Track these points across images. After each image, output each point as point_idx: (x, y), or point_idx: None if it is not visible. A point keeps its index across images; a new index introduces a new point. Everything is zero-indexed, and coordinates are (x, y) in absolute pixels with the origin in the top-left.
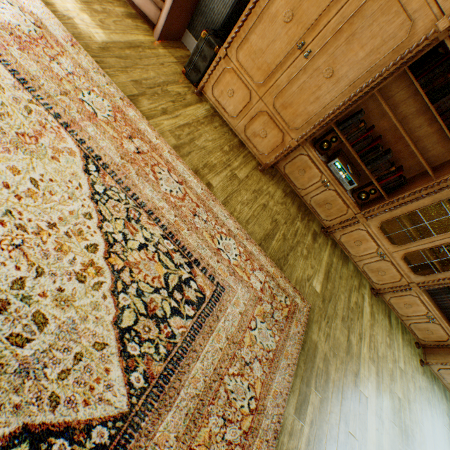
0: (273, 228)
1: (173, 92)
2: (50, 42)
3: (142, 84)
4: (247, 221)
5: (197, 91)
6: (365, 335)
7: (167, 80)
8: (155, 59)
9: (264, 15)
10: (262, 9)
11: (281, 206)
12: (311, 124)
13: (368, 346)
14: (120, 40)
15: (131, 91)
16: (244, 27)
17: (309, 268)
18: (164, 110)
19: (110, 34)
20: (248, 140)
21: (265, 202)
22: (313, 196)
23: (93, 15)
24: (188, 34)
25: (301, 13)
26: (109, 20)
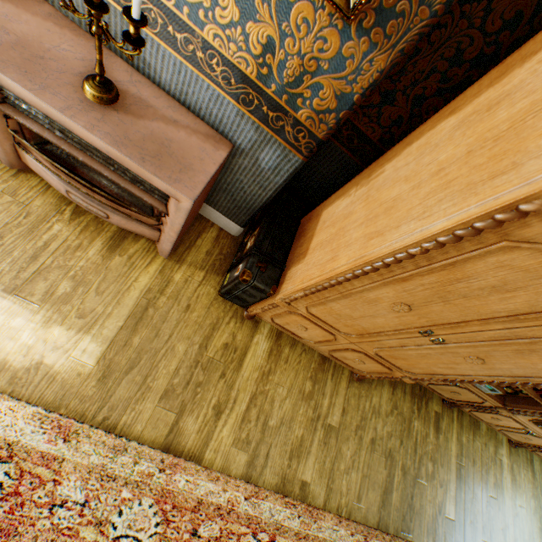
0: (389, 470)
1: (217, 352)
2: (35, 468)
3: (174, 387)
4: (359, 495)
5: (248, 315)
6: (508, 525)
7: (203, 335)
8: (175, 307)
9: (352, 293)
10: (349, 292)
11: (391, 416)
12: (438, 377)
13: (513, 537)
14: (118, 324)
15: (166, 421)
16: (316, 293)
17: (437, 491)
18: (216, 407)
19: (101, 329)
20: (336, 359)
21: (372, 433)
22: (432, 384)
23: (64, 315)
24: (206, 206)
25: (427, 310)
26: (88, 294)
